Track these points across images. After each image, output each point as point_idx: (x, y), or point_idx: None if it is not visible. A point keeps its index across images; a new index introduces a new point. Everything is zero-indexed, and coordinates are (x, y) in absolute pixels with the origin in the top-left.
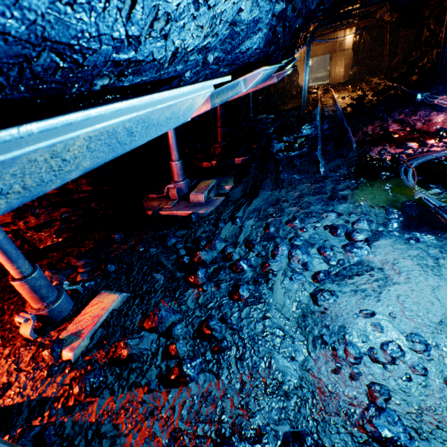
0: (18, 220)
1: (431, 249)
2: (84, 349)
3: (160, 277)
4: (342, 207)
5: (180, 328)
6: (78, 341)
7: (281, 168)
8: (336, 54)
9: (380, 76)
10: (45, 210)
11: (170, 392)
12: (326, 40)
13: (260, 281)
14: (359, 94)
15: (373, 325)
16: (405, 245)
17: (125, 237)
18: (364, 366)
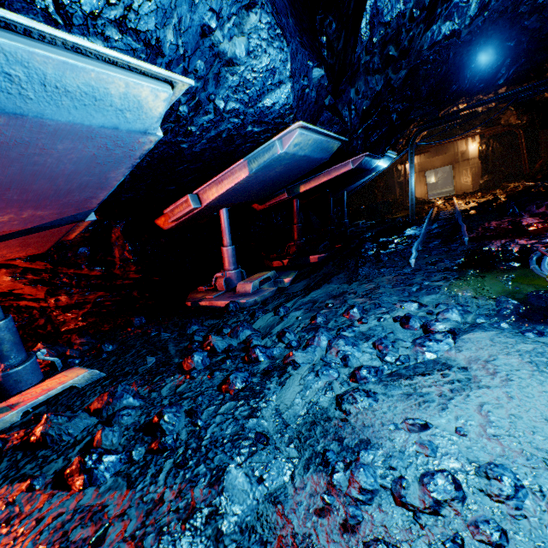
0: (50, 296)
1: None
2: (7, 426)
3: (152, 360)
4: (429, 298)
5: (129, 414)
6: (6, 413)
7: (361, 262)
8: (458, 164)
9: (520, 181)
10: (81, 291)
11: (53, 496)
12: (432, 142)
13: (271, 374)
14: (488, 198)
15: (418, 443)
16: (514, 338)
17: (146, 323)
18: (377, 509)
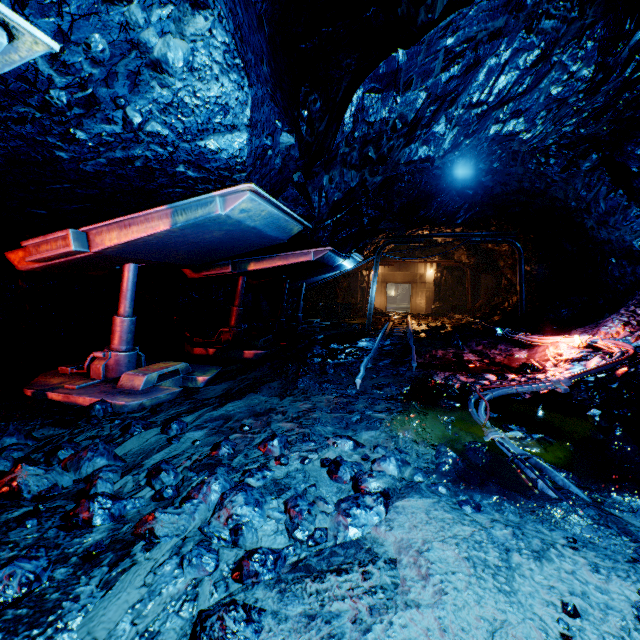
0: None
1: (499, 528)
2: None
3: None
4: (368, 435)
5: None
6: None
7: (303, 371)
8: (417, 284)
9: (464, 314)
10: None
11: None
12: (397, 257)
13: (100, 559)
14: (437, 324)
15: None
16: (452, 513)
17: None
18: None
